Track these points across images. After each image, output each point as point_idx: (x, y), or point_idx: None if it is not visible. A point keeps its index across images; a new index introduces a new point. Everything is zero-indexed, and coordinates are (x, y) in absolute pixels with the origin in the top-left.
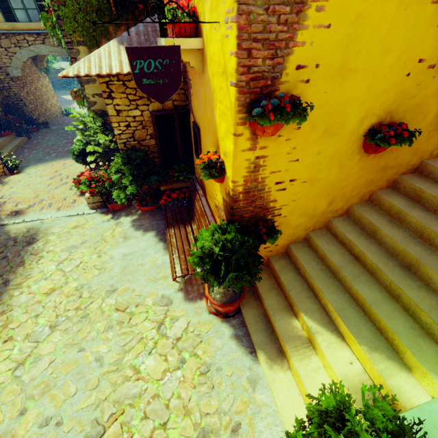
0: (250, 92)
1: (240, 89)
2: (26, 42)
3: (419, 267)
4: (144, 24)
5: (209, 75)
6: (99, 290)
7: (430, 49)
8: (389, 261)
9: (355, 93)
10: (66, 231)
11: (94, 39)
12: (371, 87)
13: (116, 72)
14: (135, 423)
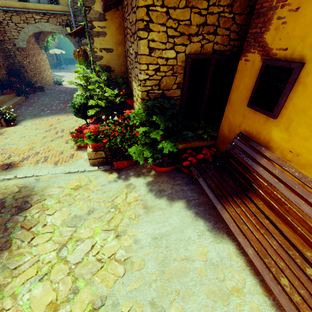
0: None
1: None
2: (33, 20)
3: None
4: None
5: None
6: None
7: None
8: None
9: None
10: (67, 193)
11: None
12: None
13: None
14: None
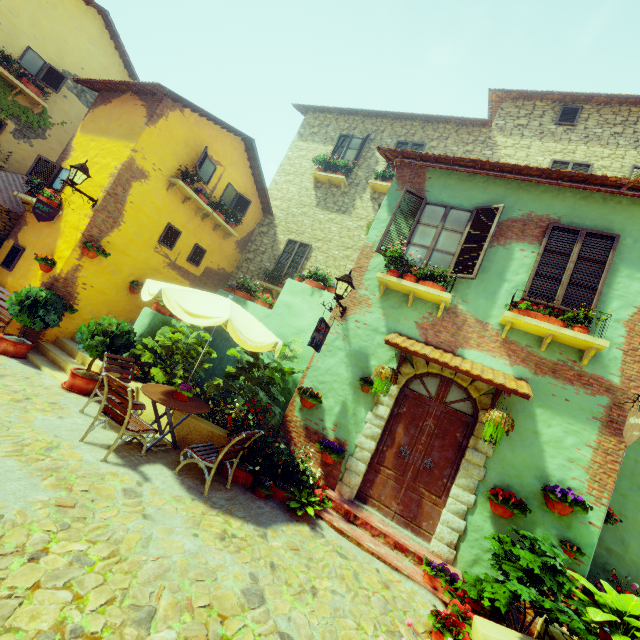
0: (87, 239)
1: (84, 236)
2: None
3: None
4: None
5: (61, 226)
6: None
7: (155, 264)
8: None
9: (128, 263)
10: None
11: None
12: (134, 265)
13: None
14: None
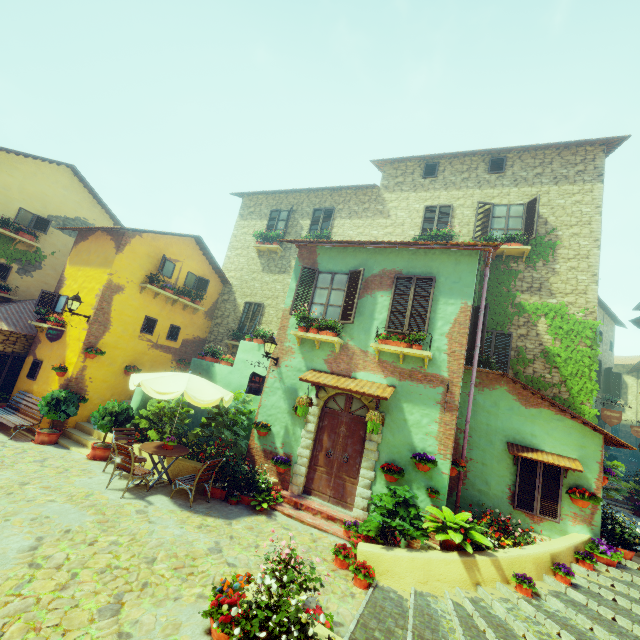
0: (87, 346)
1: (85, 344)
2: None
3: None
4: (4, 309)
5: (67, 340)
6: None
7: (141, 349)
8: None
9: (120, 354)
10: None
11: None
12: (125, 354)
13: None
14: (5, 459)
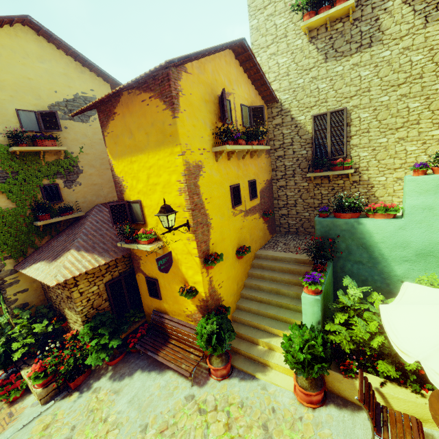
0: (203, 257)
1: (200, 257)
2: None
3: (279, 291)
4: (83, 234)
5: (172, 254)
6: (133, 437)
7: (238, 225)
8: (270, 295)
9: (228, 243)
10: (39, 437)
11: (20, 251)
12: (231, 240)
13: (91, 268)
14: None
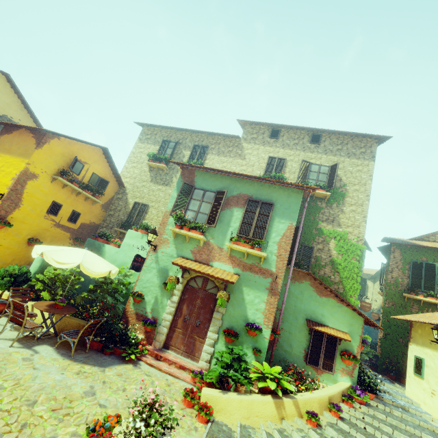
0: None
1: None
2: None
3: None
4: None
5: None
6: None
7: (45, 226)
8: None
9: (26, 228)
10: None
11: None
12: (30, 228)
13: None
14: None
